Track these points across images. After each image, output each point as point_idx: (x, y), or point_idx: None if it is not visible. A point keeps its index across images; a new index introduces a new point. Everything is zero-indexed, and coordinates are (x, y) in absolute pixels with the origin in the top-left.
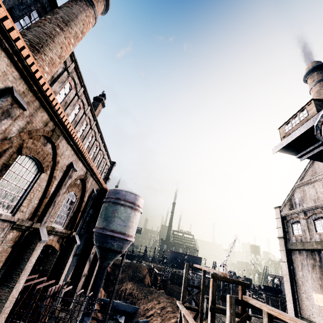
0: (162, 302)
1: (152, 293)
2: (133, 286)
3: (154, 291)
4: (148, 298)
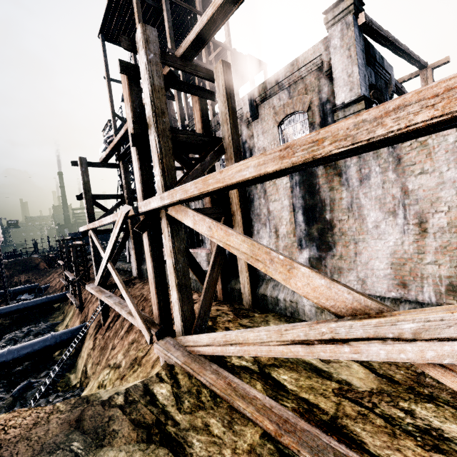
0: (60, 271)
1: (49, 271)
2: (28, 274)
3: (51, 269)
4: (47, 274)
